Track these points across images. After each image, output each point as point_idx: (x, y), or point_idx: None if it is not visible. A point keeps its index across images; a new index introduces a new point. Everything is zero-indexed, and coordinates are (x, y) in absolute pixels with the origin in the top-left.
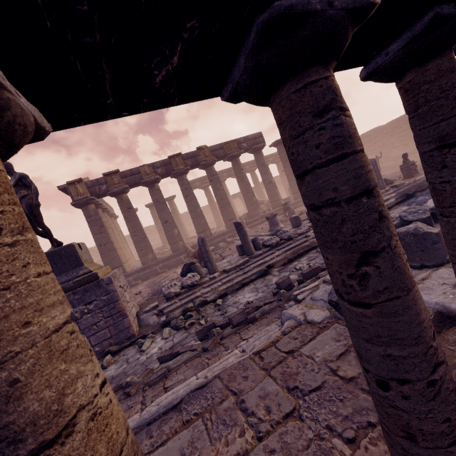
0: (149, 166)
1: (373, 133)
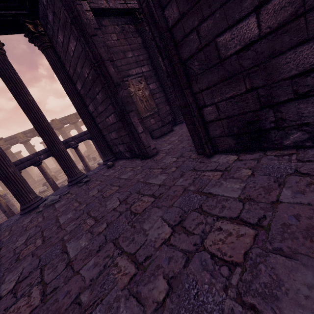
0: (22, 133)
1: None
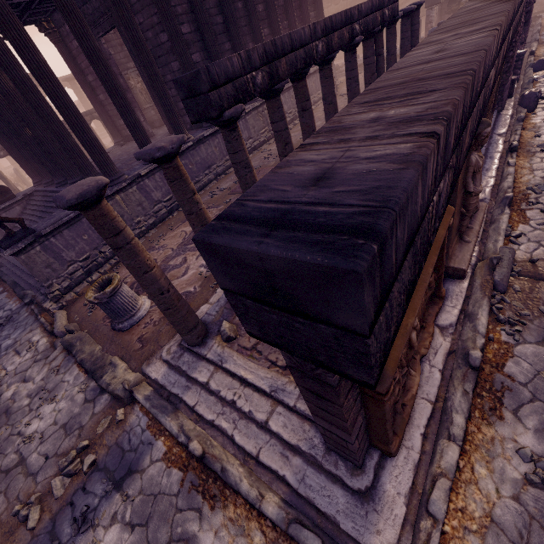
0: None
1: None
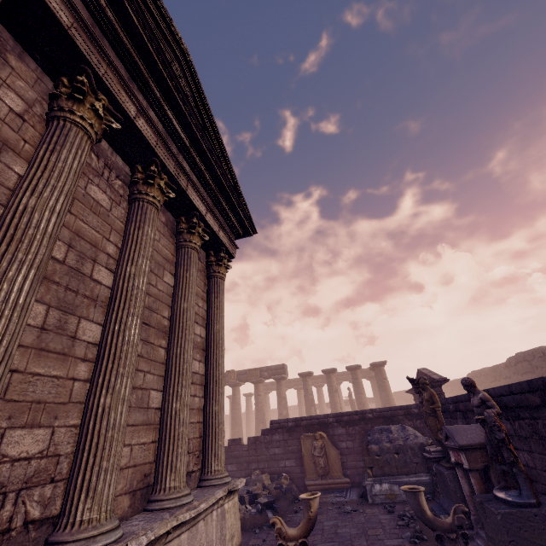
0: None
1: (479, 375)
